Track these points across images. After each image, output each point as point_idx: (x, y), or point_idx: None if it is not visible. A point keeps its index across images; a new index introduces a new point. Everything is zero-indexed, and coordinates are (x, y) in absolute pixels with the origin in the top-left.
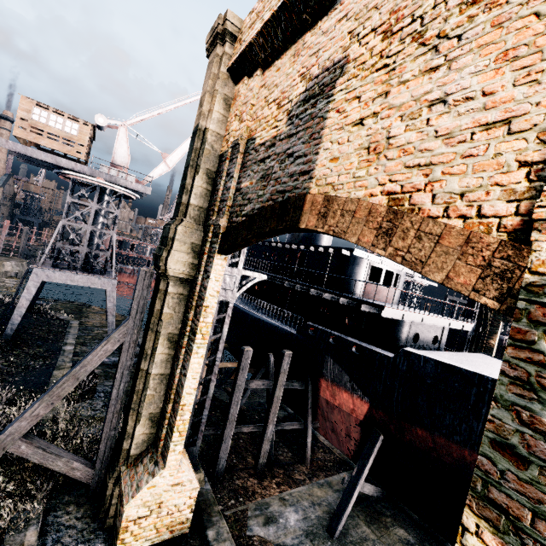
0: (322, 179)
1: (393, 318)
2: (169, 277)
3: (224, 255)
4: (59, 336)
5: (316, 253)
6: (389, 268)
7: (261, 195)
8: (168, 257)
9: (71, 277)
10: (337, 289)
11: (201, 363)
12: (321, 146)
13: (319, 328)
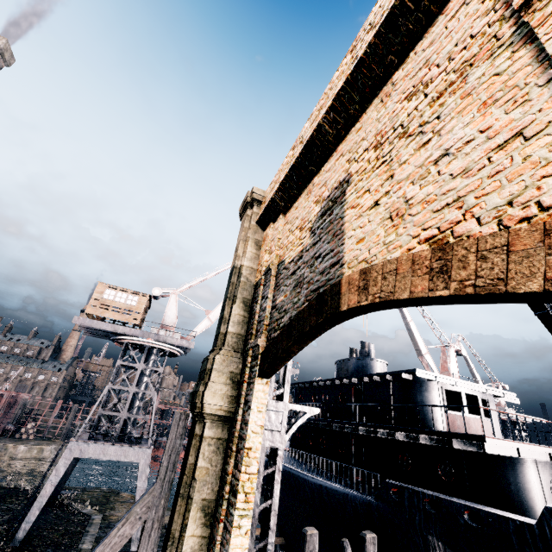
0: (354, 260)
1: (505, 458)
2: (205, 416)
3: (266, 378)
4: (75, 539)
5: (372, 384)
6: (468, 390)
7: (296, 302)
8: (205, 390)
9: (104, 450)
10: (411, 426)
11: (246, 546)
12: (345, 237)
13: (404, 487)
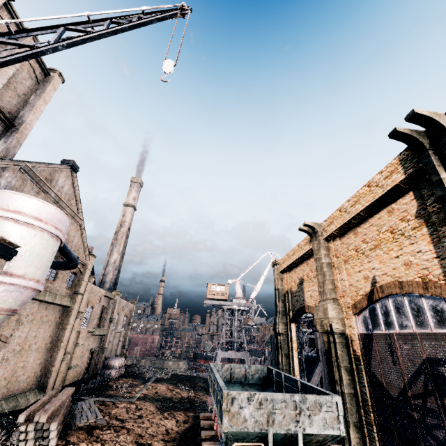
0: (306, 301)
1: None
2: (280, 334)
3: (294, 323)
4: None
5: None
6: None
7: (297, 305)
8: (278, 327)
9: (231, 354)
10: None
11: (297, 360)
12: (304, 295)
13: None
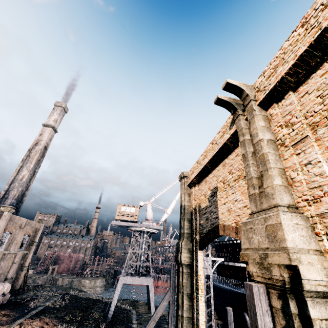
0: (221, 219)
1: None
2: (182, 264)
3: (201, 250)
4: (128, 319)
5: None
6: None
7: (207, 225)
8: (181, 255)
9: (134, 279)
10: None
11: (204, 306)
12: (218, 209)
13: None
